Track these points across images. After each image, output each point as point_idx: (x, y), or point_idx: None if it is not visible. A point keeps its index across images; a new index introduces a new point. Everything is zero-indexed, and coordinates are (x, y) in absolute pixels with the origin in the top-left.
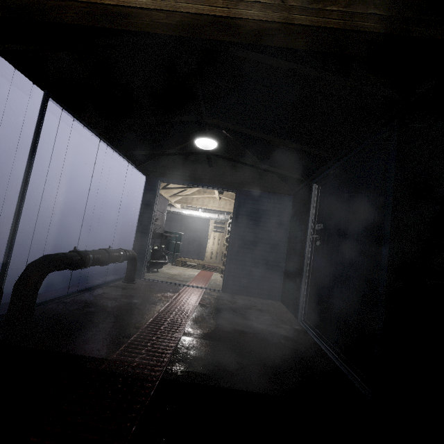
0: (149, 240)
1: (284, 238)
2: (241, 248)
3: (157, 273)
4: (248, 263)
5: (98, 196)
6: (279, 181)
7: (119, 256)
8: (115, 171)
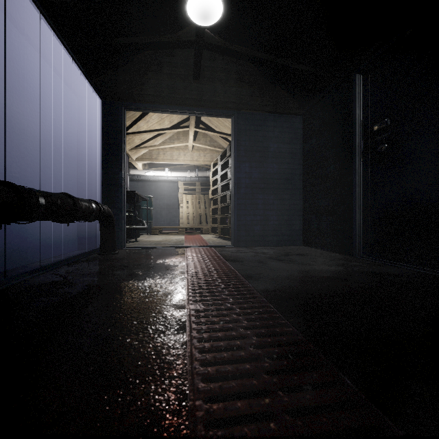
0: (123, 194)
1: (298, 170)
2: (249, 188)
3: (137, 242)
4: (260, 206)
5: (28, 117)
6: (286, 97)
7: (90, 208)
8: (49, 82)
